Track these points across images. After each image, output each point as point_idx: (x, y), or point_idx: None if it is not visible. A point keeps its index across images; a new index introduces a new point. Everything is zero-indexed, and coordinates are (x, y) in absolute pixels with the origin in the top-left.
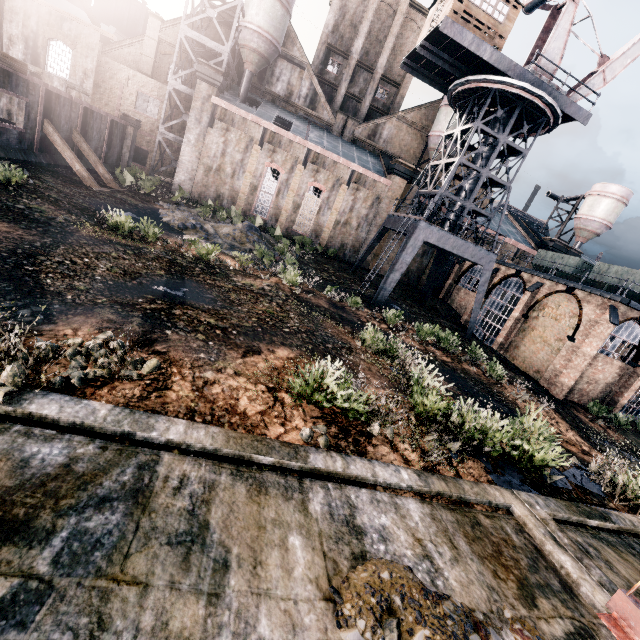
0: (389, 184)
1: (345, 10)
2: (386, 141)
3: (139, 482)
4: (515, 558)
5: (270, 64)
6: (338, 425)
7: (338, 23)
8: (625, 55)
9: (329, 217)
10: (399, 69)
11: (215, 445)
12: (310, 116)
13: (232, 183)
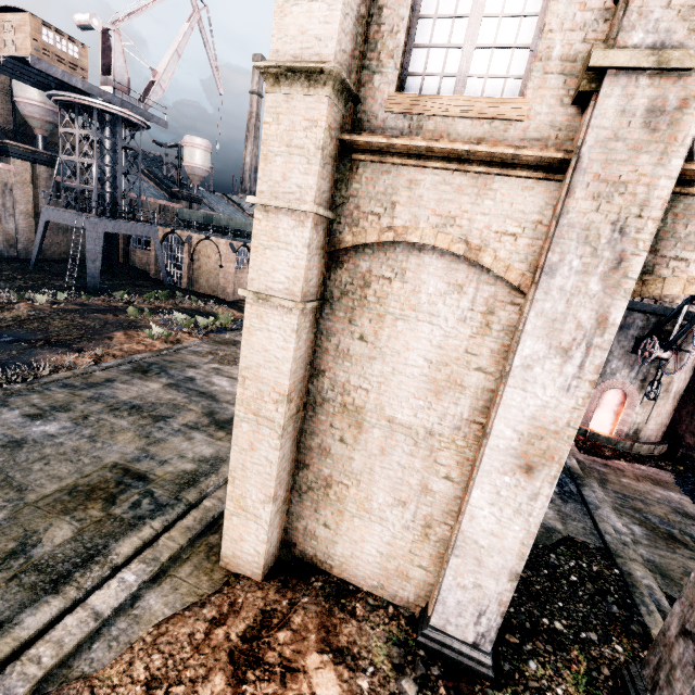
0: (13, 169)
1: None
2: None
3: (149, 363)
4: (231, 343)
5: None
6: (168, 341)
7: None
8: (166, 71)
9: None
10: None
11: (151, 354)
12: None
13: None
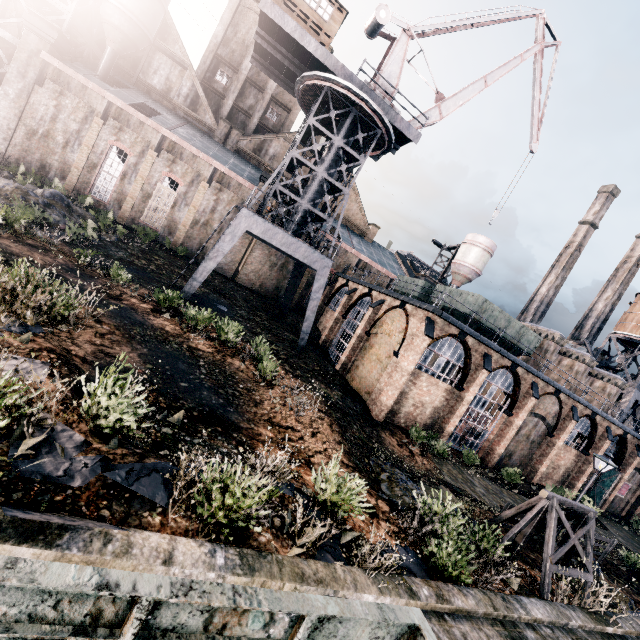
0: (256, 190)
1: (237, 28)
2: (272, 159)
3: None
4: None
5: (146, 54)
6: None
7: (229, 38)
8: (457, 96)
9: (186, 214)
10: (291, 96)
11: None
12: (191, 117)
13: (64, 154)
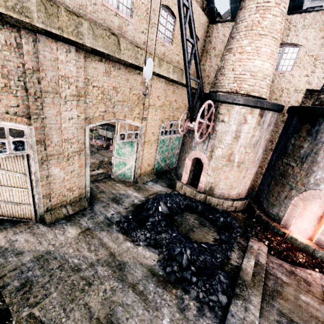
0: None
1: None
2: None
3: None
4: None
5: None
6: None
7: None
8: None
9: None
10: None
11: None
12: None
13: None
